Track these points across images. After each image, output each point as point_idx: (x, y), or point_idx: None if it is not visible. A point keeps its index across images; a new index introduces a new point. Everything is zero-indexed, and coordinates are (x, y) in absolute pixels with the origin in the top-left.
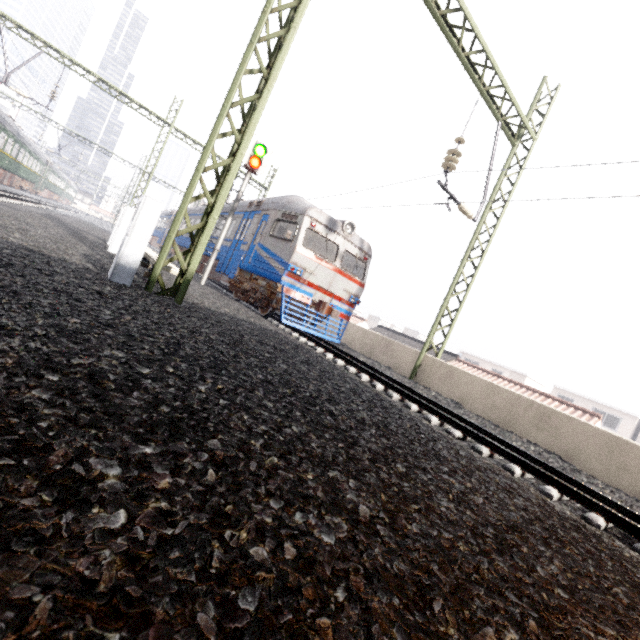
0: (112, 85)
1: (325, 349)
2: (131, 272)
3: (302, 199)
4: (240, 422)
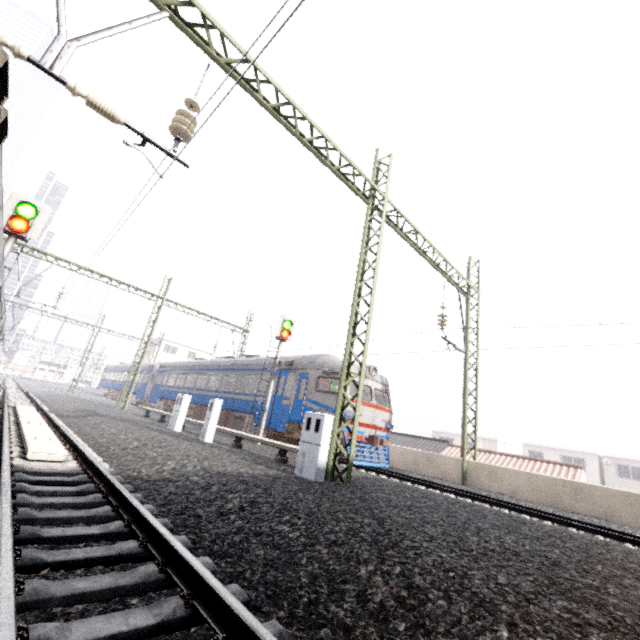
0: (113, 278)
1: (398, 479)
2: (323, 470)
3: (333, 357)
4: (550, 554)
